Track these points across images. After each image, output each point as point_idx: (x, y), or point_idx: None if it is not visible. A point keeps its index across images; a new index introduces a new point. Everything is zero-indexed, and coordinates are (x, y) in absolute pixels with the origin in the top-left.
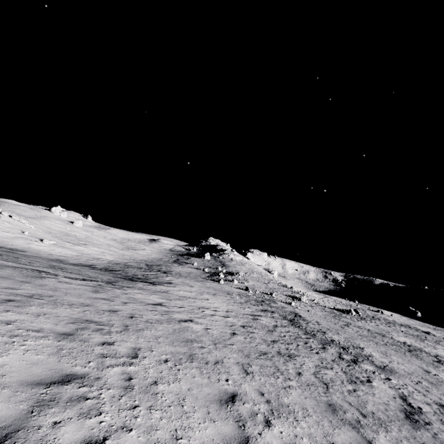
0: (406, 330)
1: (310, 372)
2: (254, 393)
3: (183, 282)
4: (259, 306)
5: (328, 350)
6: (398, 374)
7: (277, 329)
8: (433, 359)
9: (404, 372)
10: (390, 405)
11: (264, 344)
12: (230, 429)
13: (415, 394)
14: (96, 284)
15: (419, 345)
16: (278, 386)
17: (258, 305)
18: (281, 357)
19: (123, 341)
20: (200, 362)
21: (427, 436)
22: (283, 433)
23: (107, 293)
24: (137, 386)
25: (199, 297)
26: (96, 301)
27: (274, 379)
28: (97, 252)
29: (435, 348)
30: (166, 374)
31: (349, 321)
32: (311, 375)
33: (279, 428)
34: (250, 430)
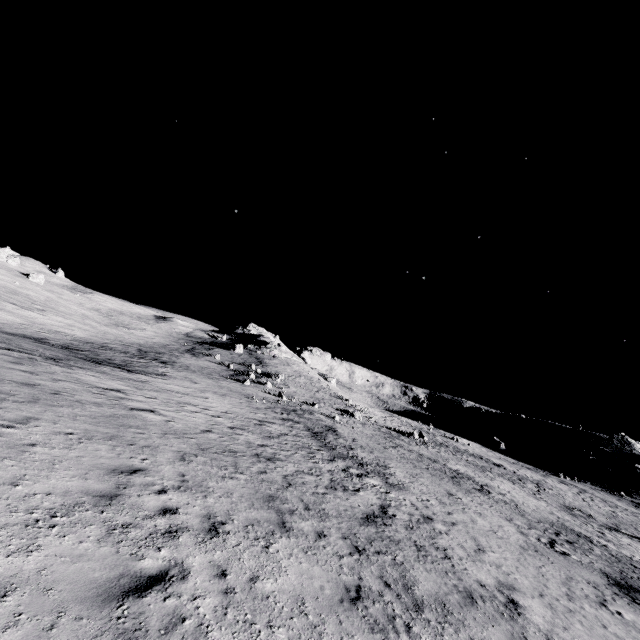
0: (473, 460)
1: (282, 473)
2: (172, 473)
3: (185, 377)
4: (284, 414)
5: (335, 463)
6: (408, 491)
7: (283, 437)
8: (475, 487)
9: (419, 491)
10: (357, 508)
11: (245, 445)
12: (103, 487)
13: (405, 506)
14: (25, 357)
15: (473, 475)
16: (216, 474)
17: (282, 414)
18: (255, 458)
19: (18, 410)
20: (122, 442)
21: (369, 530)
22: (173, 500)
23: (36, 367)
24: (2, 442)
25: (194, 395)
26: (7, 371)
27: (218, 469)
28: (60, 323)
29: (492, 479)
30: (57, 442)
31: (404, 444)
32: (279, 476)
33: (172, 497)
34: (129, 491)
